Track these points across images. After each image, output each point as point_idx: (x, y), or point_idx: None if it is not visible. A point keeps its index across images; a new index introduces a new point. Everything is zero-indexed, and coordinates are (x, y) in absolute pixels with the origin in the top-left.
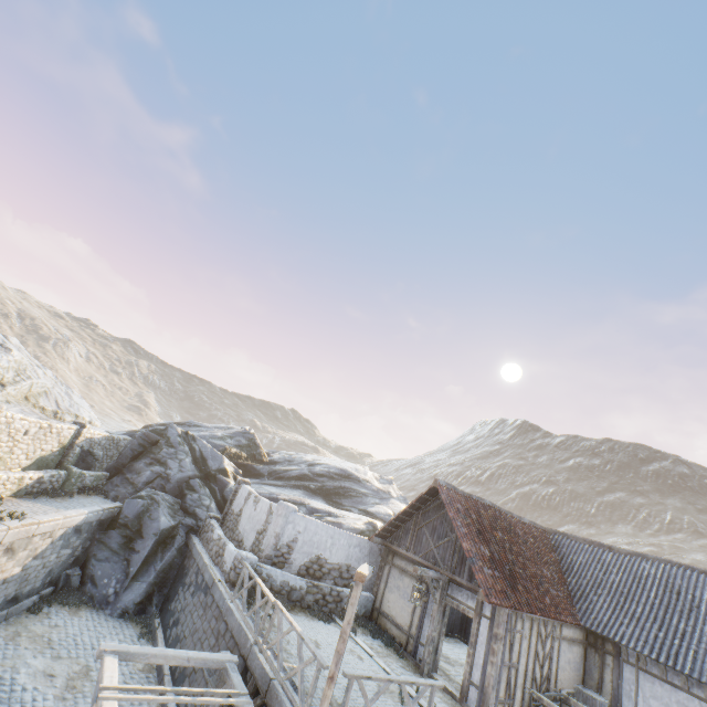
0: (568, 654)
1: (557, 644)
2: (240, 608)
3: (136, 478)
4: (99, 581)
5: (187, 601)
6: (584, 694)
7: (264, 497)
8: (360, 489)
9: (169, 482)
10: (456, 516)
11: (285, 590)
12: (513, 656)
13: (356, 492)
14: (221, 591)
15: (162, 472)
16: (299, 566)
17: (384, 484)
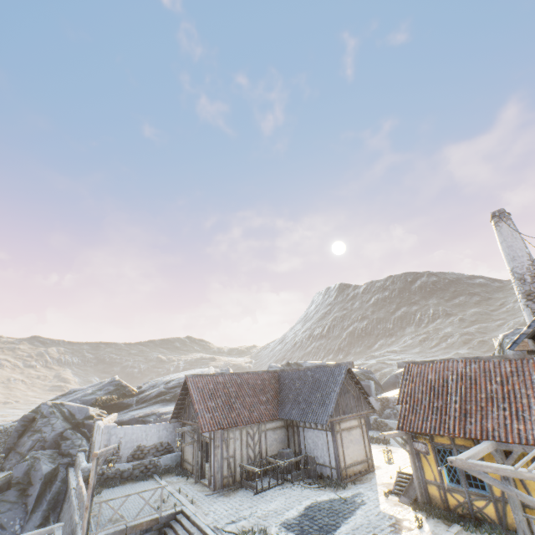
0: (274, 436)
1: (264, 434)
2: (75, 497)
3: (23, 449)
4: (7, 525)
5: (65, 509)
6: (280, 452)
7: (126, 421)
8: None
9: (46, 441)
10: (194, 392)
11: (118, 474)
12: (230, 452)
13: None
14: (72, 493)
15: (40, 437)
16: (127, 456)
17: None
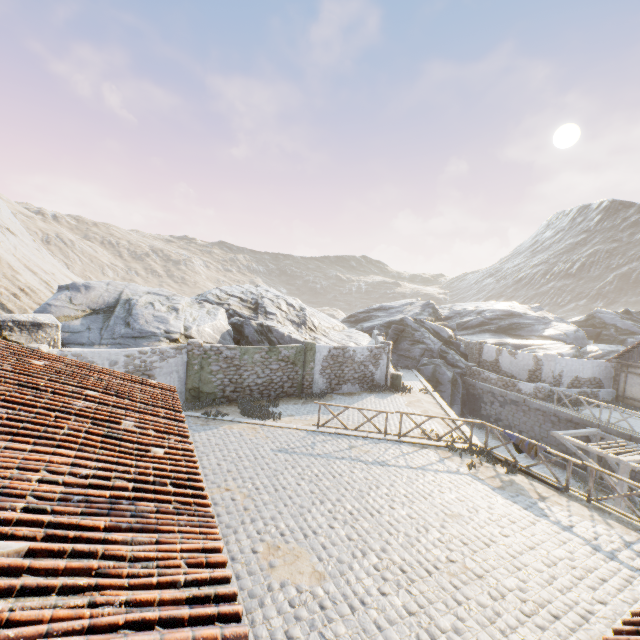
0: None
1: None
2: (568, 409)
3: (409, 354)
4: None
5: (498, 410)
6: None
7: None
8: (526, 322)
9: (433, 352)
10: None
11: (567, 397)
12: None
13: (524, 324)
14: (539, 403)
15: (426, 348)
16: (567, 383)
17: (537, 312)
